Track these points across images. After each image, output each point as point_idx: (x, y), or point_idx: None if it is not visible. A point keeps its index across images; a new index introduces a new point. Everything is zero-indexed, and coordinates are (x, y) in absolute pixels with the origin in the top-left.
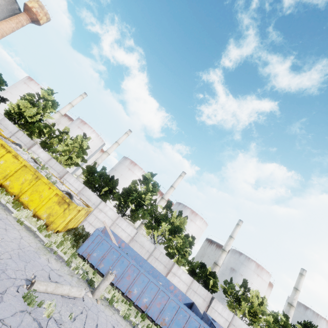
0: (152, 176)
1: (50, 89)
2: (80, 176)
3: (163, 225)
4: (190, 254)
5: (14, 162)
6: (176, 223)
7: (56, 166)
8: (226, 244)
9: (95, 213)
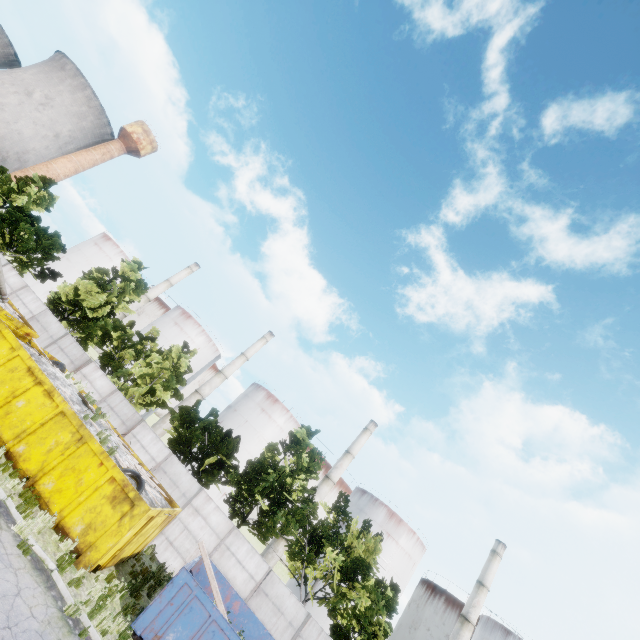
0: (311, 434)
1: (137, 262)
2: (164, 419)
3: (329, 553)
4: (389, 634)
5: (44, 405)
6: (357, 551)
7: (122, 408)
8: (471, 604)
9: (183, 517)
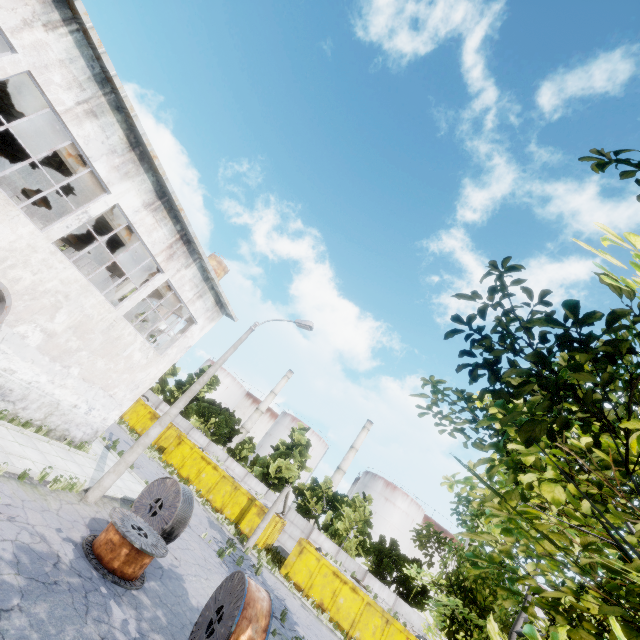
0: None
1: (303, 428)
2: None
3: None
4: None
5: (355, 599)
6: None
7: (349, 563)
8: None
9: None
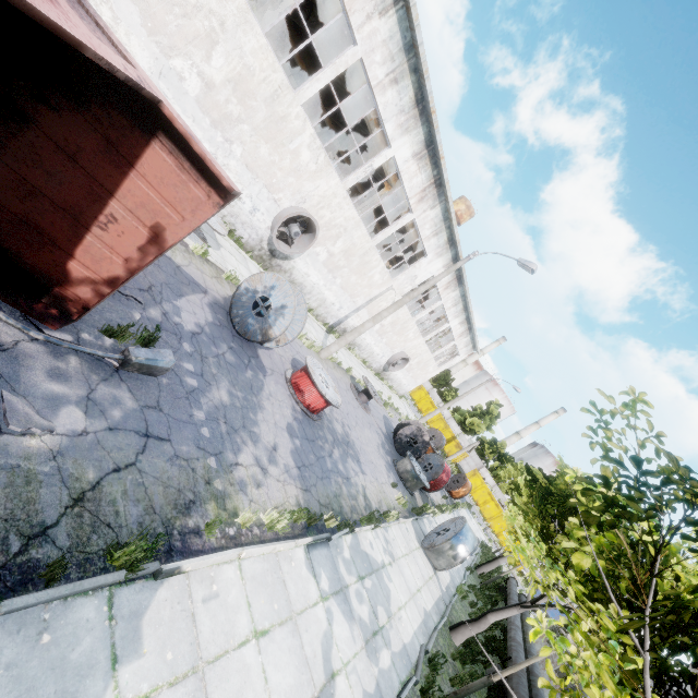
0: None
1: (498, 404)
2: None
3: None
4: None
5: (496, 509)
6: None
7: (499, 494)
8: None
9: None
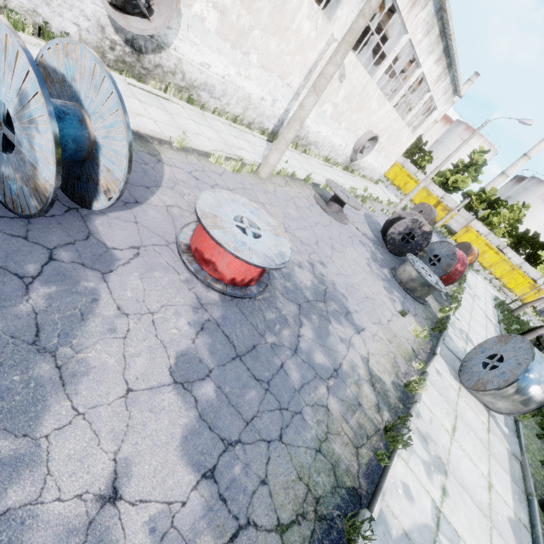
0: None
1: (483, 151)
2: None
3: None
4: None
5: (495, 257)
6: None
7: (495, 240)
8: None
9: None
